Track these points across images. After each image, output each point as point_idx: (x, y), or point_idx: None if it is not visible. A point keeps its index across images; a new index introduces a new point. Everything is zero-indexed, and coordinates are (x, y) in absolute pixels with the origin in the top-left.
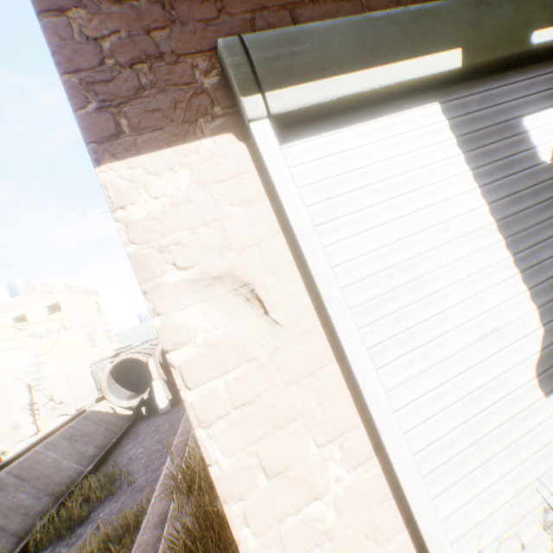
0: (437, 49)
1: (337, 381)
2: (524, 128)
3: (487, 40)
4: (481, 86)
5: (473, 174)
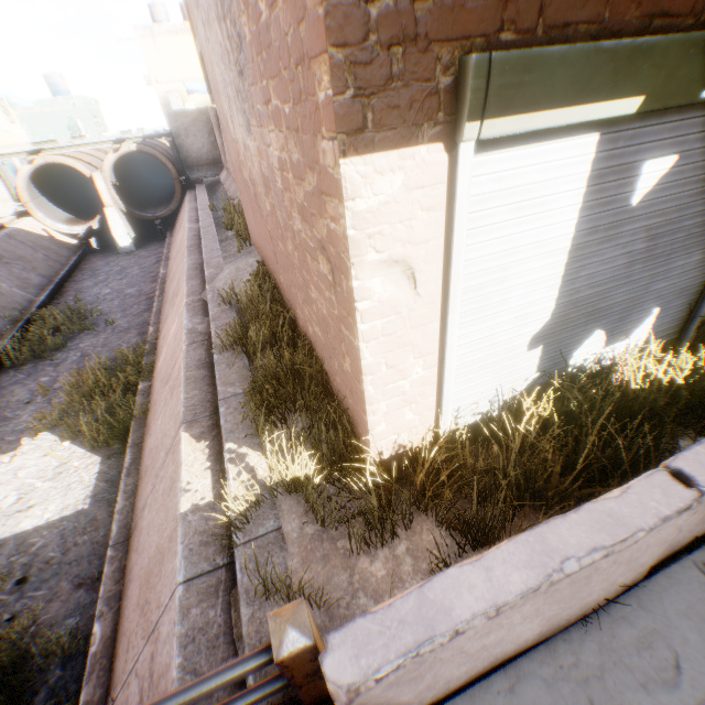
0: (627, 95)
1: (436, 330)
2: (640, 171)
3: (670, 90)
4: (640, 122)
5: (581, 207)
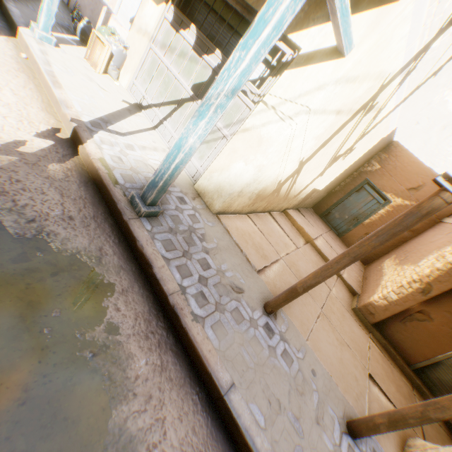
0: None
1: None
2: None
3: None
4: None
5: None
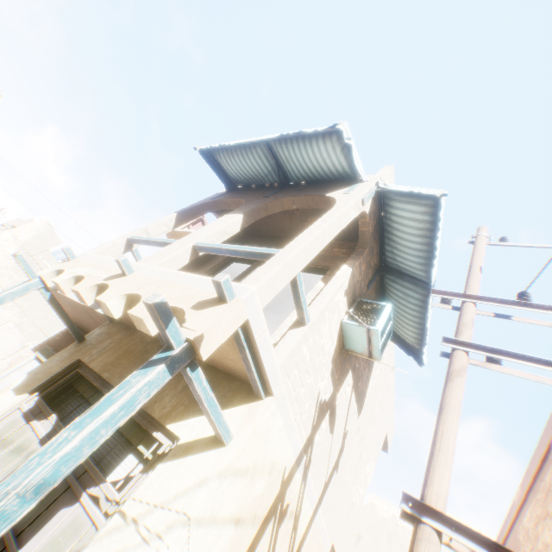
0: None
1: None
2: None
3: None
4: None
5: None
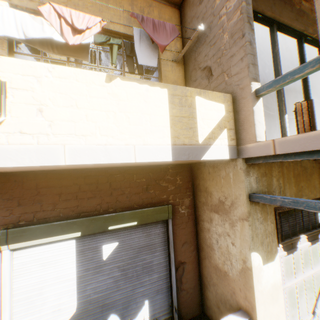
0: (72, 232)
1: None
2: (102, 248)
3: (92, 229)
4: (94, 234)
5: (76, 262)
